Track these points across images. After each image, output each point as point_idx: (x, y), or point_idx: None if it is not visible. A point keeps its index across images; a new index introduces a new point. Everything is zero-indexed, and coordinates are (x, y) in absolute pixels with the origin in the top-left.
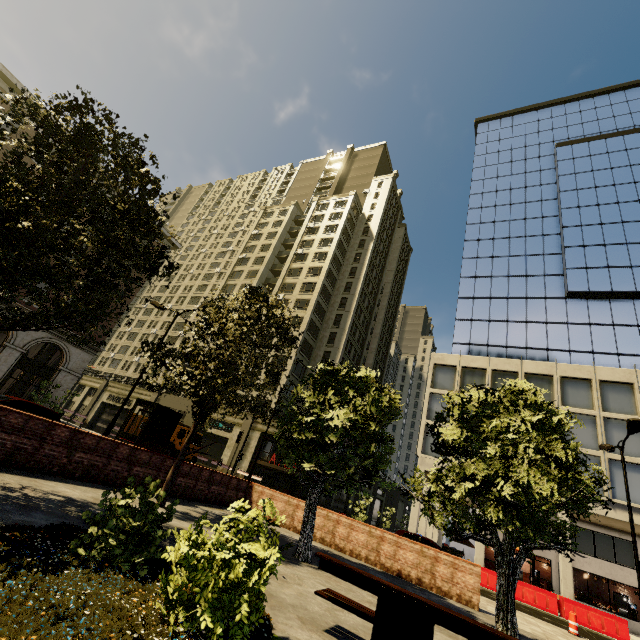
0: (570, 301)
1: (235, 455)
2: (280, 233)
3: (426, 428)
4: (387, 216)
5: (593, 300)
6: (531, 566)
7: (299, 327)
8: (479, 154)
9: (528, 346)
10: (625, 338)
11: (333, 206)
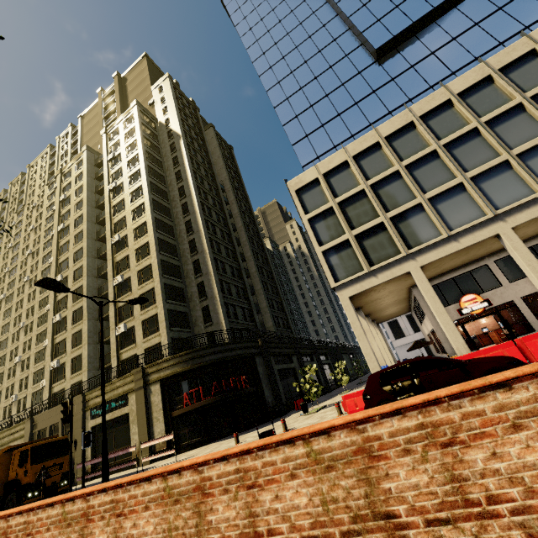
0: (382, 60)
1: (143, 426)
2: (85, 183)
3: (325, 256)
4: (185, 116)
5: (401, 46)
6: (475, 328)
7: (150, 253)
8: (228, 2)
9: (371, 122)
10: (450, 56)
11: (123, 127)
